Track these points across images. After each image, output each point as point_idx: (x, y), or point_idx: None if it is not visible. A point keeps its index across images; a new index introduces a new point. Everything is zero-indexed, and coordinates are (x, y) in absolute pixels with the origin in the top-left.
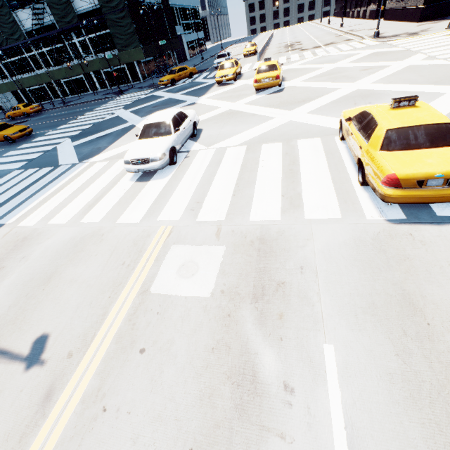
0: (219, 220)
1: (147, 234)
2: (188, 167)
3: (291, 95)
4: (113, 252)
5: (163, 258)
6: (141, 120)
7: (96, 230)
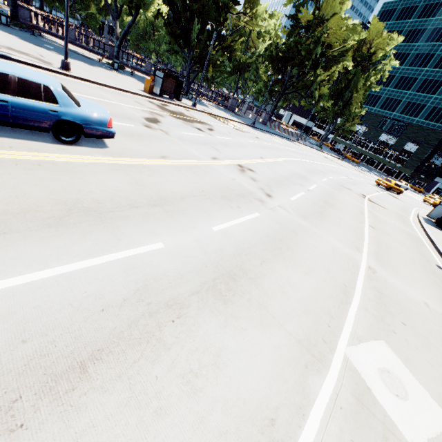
0: None
1: None
2: None
3: None
4: None
5: None
6: None
7: None
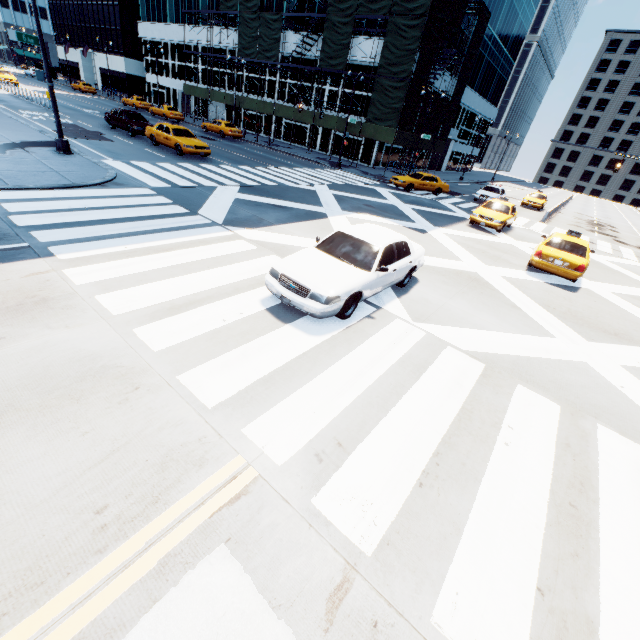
0: (357, 544)
1: (201, 455)
2: (362, 340)
3: (591, 309)
4: (113, 454)
5: (177, 574)
6: (340, 214)
7: (138, 367)
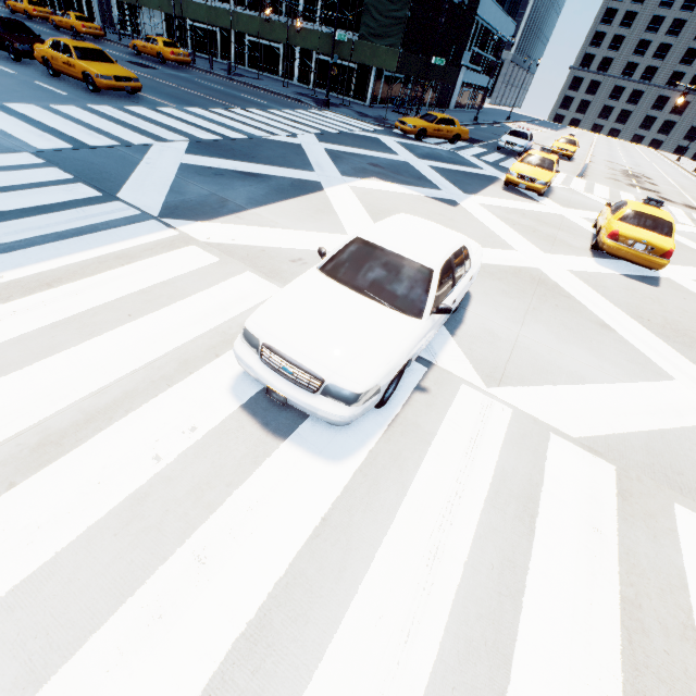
0: None
1: None
2: (419, 451)
3: (689, 315)
4: None
5: None
6: (339, 182)
7: None
